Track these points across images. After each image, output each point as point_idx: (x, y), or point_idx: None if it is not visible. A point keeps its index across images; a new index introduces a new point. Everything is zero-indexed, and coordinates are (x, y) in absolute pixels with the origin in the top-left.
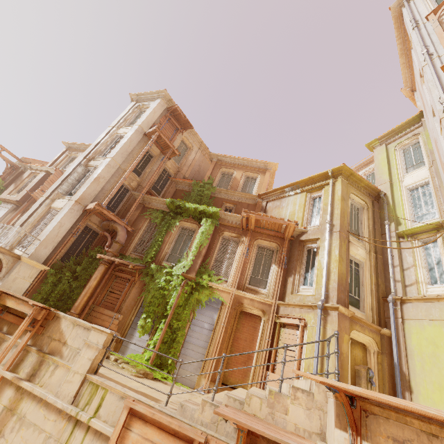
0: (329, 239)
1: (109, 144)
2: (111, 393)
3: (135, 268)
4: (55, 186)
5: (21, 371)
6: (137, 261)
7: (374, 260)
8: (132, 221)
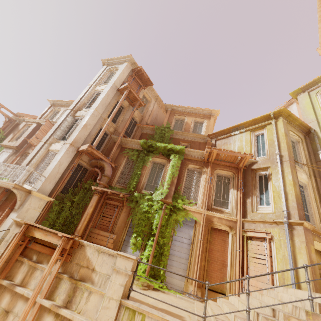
0: (281, 167)
1: (89, 99)
2: (148, 317)
3: (124, 196)
4: (51, 133)
5: (57, 298)
6: (123, 191)
7: (315, 182)
8: (114, 159)
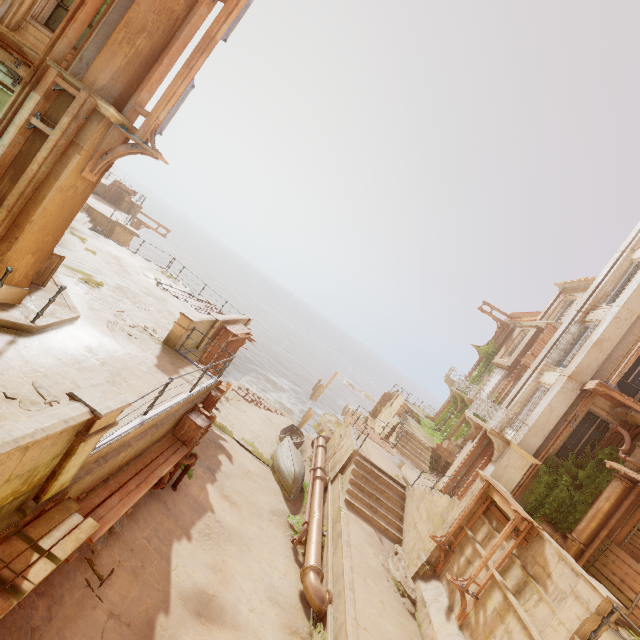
0: None
1: (617, 281)
2: None
3: None
4: (543, 355)
5: (508, 579)
6: None
7: None
8: None
